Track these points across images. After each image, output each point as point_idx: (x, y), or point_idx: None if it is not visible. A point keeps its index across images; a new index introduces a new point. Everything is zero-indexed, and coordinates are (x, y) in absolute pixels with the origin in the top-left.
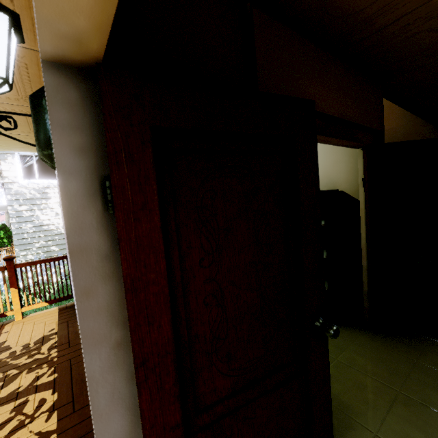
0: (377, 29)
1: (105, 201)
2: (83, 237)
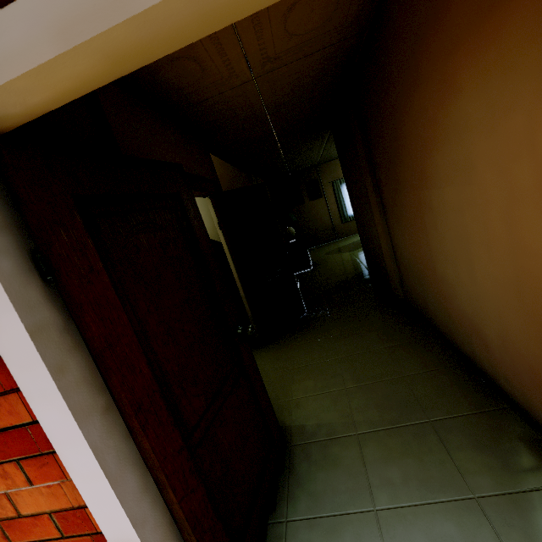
0: (195, 103)
1: (42, 275)
2: (36, 316)
